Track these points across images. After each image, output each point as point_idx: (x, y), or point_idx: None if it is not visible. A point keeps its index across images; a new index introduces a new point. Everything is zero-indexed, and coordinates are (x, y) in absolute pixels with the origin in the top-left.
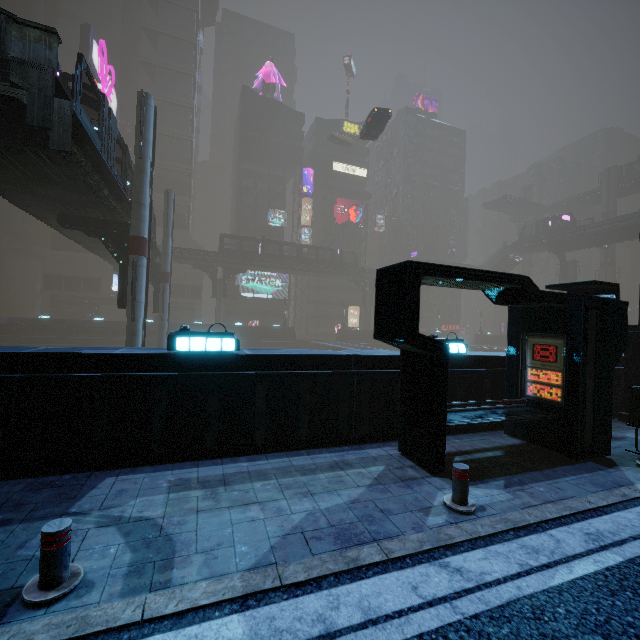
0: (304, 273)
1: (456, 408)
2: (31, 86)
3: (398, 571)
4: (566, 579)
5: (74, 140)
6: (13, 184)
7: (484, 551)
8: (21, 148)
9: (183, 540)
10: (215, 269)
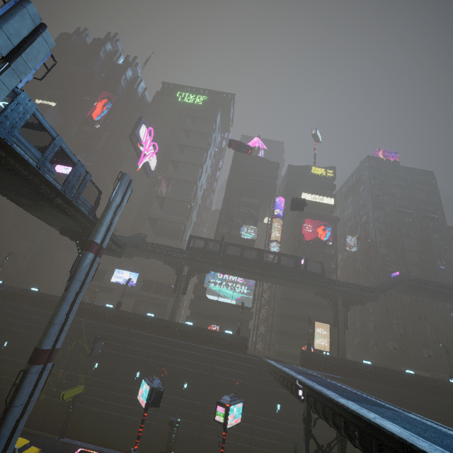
0: (265, 279)
1: None
2: None
3: None
4: None
5: None
6: None
7: None
8: None
9: None
10: (181, 266)
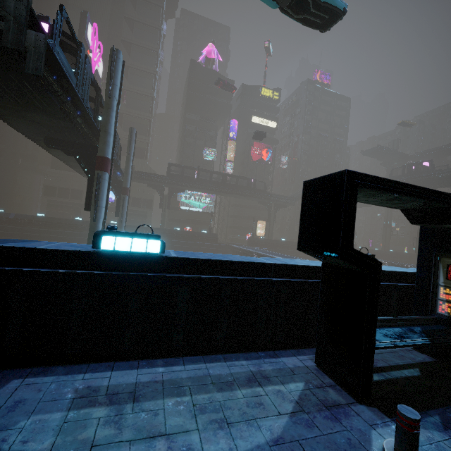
0: (226, 194)
1: None
2: (8, 14)
3: None
4: None
5: (51, 72)
6: (8, 109)
7: None
8: (8, 75)
9: None
10: (163, 188)
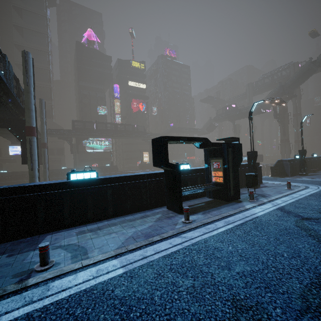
0: (119, 137)
1: (187, 189)
2: None
3: (166, 241)
4: (215, 233)
5: None
6: None
7: (193, 231)
8: None
9: (89, 247)
10: (71, 139)
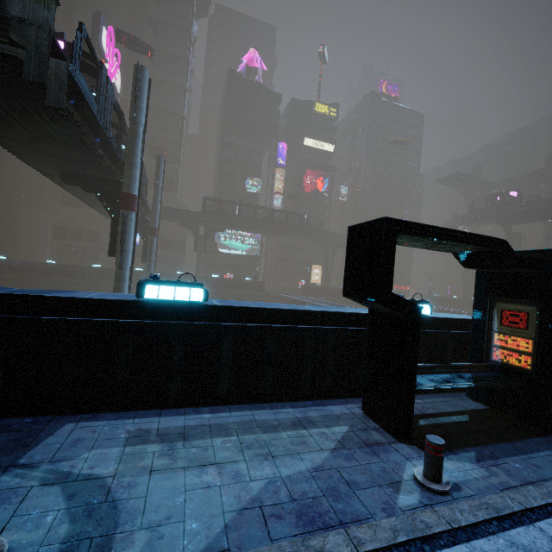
0: (274, 234)
1: (422, 370)
2: (29, 43)
3: None
4: None
5: (72, 101)
6: (20, 141)
7: (467, 548)
8: (23, 106)
9: (129, 509)
10: (197, 227)
